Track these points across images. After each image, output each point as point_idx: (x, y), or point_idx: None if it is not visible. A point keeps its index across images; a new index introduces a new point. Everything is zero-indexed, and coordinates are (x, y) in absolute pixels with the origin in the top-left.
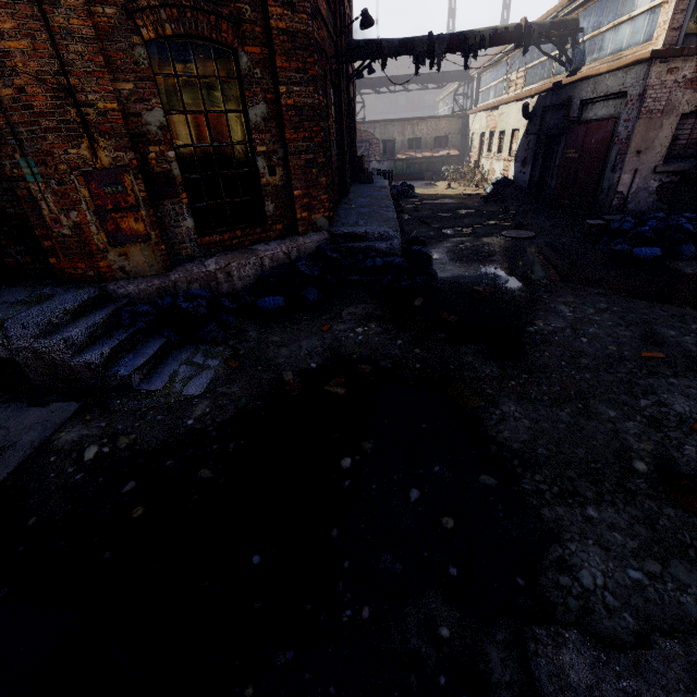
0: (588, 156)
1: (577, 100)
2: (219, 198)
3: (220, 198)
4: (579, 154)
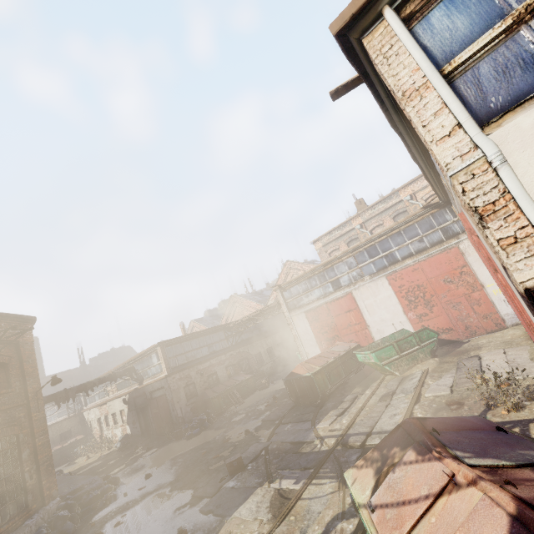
0: (162, 409)
1: (148, 392)
2: (5, 504)
3: (6, 504)
4: (159, 409)
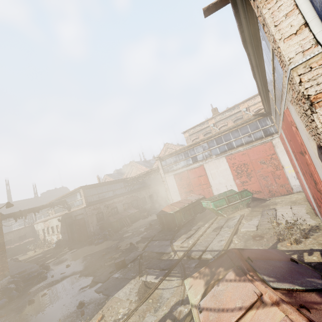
0: (82, 226)
1: (73, 216)
2: None
3: None
4: (79, 226)
